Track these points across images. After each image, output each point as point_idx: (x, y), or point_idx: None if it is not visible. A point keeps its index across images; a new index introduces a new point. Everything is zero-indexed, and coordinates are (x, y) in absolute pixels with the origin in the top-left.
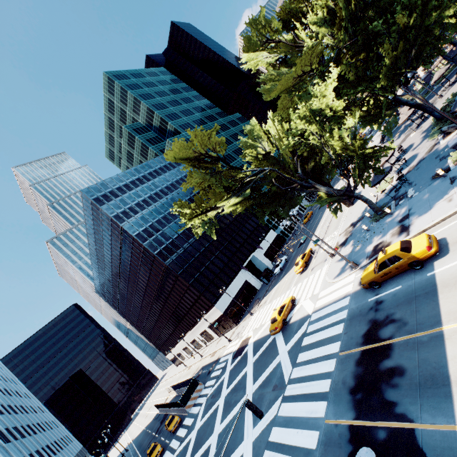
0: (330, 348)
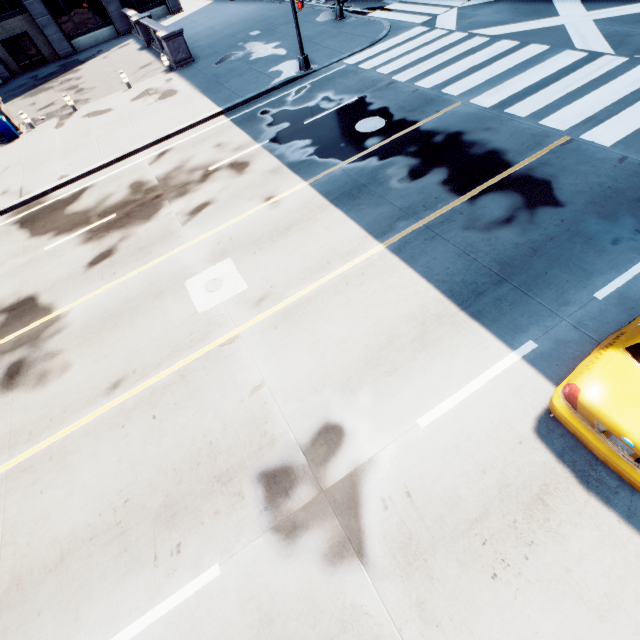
0: (619, 128)
